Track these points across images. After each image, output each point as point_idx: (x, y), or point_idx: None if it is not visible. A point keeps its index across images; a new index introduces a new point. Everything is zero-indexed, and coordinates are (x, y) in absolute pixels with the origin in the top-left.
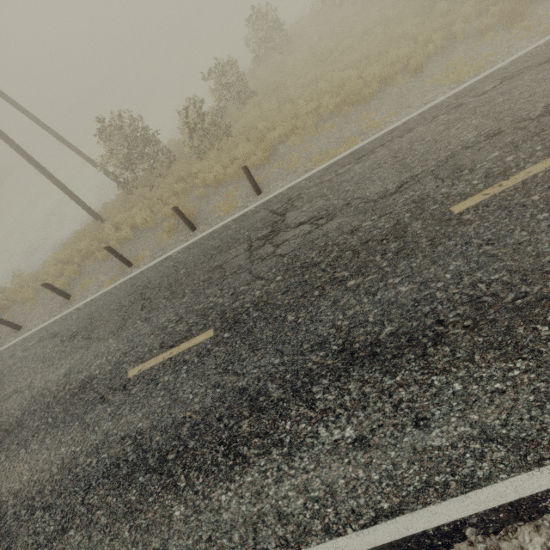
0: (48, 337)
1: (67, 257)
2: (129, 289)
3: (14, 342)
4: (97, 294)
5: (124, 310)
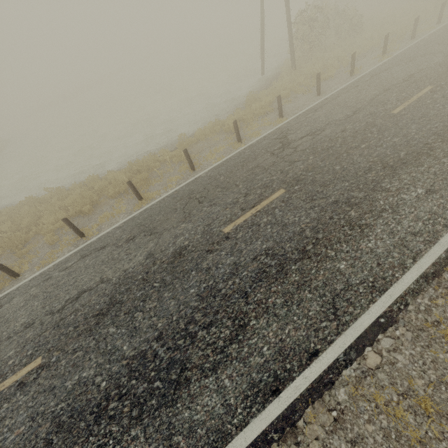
0: (381, 72)
1: (308, 73)
2: (417, 48)
3: (338, 89)
4: (385, 60)
5: (436, 45)
